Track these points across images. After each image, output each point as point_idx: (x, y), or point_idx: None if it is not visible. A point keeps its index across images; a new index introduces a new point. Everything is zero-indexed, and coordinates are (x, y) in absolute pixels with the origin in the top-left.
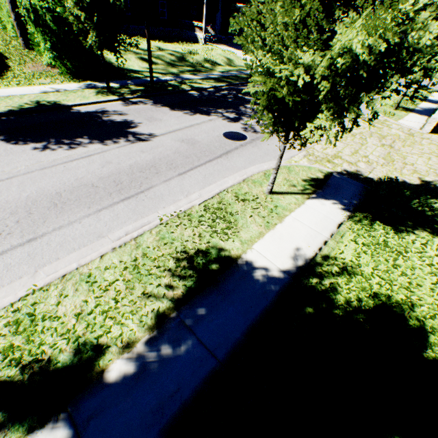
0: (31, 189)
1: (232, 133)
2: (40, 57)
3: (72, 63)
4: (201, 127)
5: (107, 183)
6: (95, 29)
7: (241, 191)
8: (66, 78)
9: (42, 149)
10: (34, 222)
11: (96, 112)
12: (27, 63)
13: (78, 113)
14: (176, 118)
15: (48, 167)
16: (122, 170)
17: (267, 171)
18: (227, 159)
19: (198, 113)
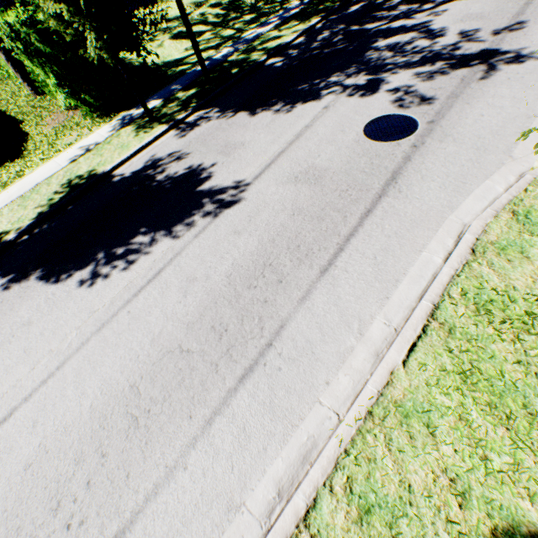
0: (92, 386)
1: (379, 121)
2: (55, 100)
3: (91, 94)
4: (316, 132)
5: (203, 337)
6: (91, 26)
7: (483, 289)
8: (93, 120)
9: (90, 281)
10: (112, 481)
11: (145, 169)
12: (44, 118)
13: (122, 181)
14: (265, 130)
15: (107, 321)
16: (216, 292)
17: (514, 203)
18: (400, 194)
19: (297, 101)
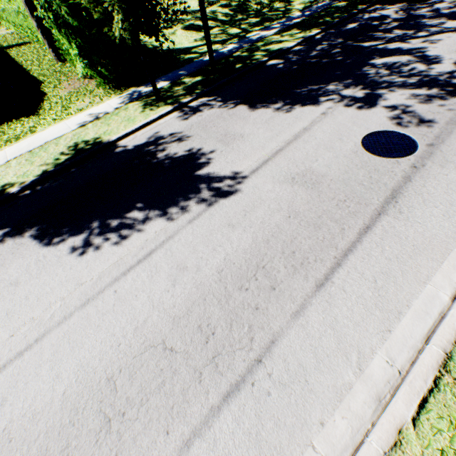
0: (68, 369)
1: (377, 136)
2: (74, 68)
3: (107, 68)
4: (314, 136)
5: (188, 336)
6: (119, 7)
7: None
8: (105, 90)
9: (82, 249)
10: None
11: (147, 144)
12: (62, 82)
13: (124, 152)
14: (264, 126)
15: (92, 297)
16: (206, 287)
17: None
18: (401, 215)
19: (296, 103)
